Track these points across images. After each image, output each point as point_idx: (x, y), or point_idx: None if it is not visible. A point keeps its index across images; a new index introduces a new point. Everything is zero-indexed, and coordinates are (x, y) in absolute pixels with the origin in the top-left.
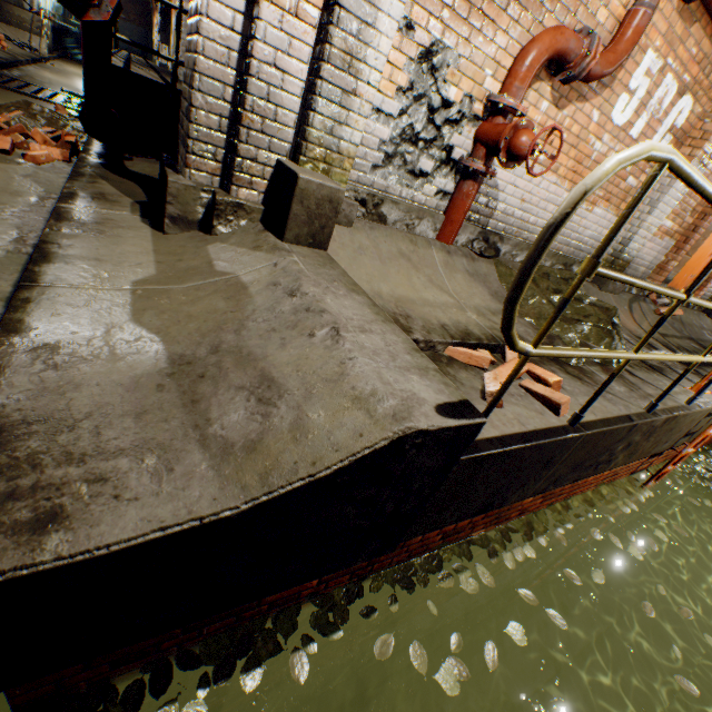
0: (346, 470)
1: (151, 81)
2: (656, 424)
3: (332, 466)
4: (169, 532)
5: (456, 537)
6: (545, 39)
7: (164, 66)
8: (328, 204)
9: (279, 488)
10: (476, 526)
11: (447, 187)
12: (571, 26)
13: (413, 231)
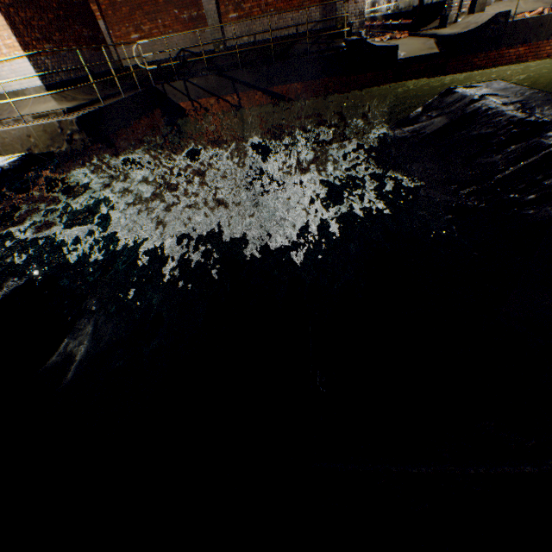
0: (488, 21)
1: (425, 6)
2: None
3: (486, 21)
4: (469, 30)
5: (521, 62)
6: None
7: (388, 10)
8: (484, 1)
9: (480, 25)
10: (527, 58)
11: None
12: None
13: None
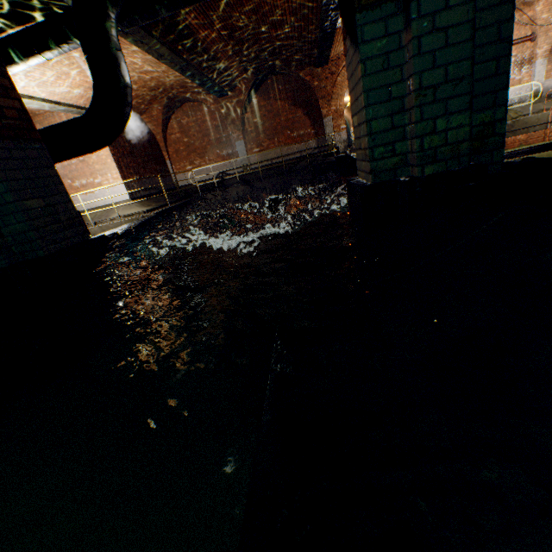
0: None
1: None
2: (509, 124)
3: None
4: None
5: None
6: None
7: None
8: None
9: None
10: None
11: None
12: None
13: None
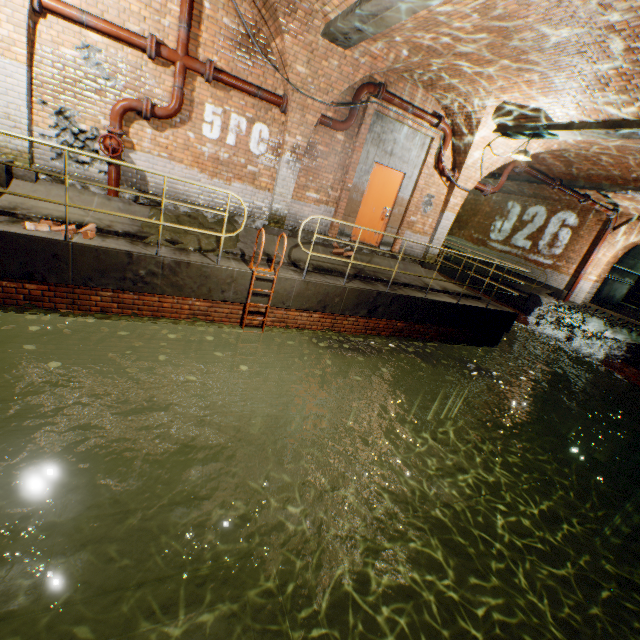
0: None
1: None
2: (168, 263)
3: None
4: None
5: (46, 307)
6: (118, 103)
7: None
8: None
9: None
10: (59, 304)
11: (107, 169)
12: (142, 97)
13: (89, 190)
